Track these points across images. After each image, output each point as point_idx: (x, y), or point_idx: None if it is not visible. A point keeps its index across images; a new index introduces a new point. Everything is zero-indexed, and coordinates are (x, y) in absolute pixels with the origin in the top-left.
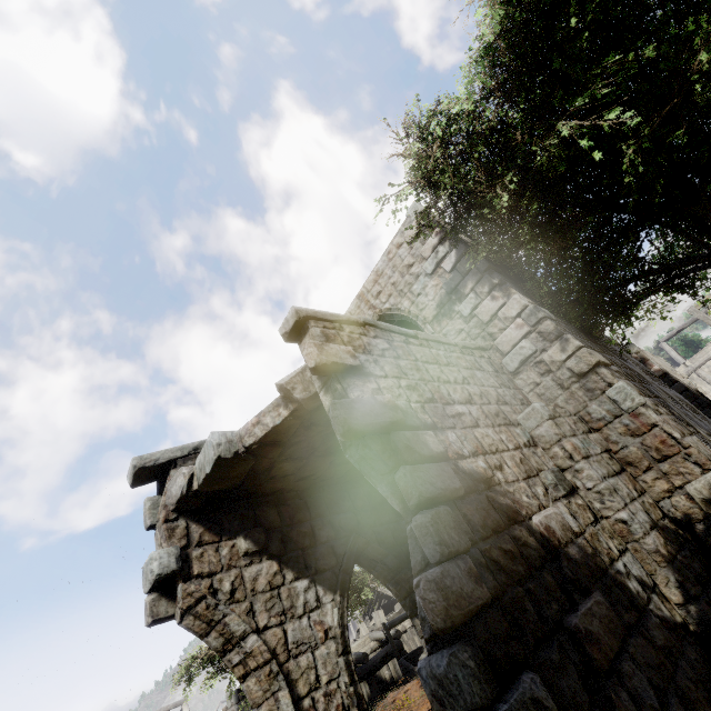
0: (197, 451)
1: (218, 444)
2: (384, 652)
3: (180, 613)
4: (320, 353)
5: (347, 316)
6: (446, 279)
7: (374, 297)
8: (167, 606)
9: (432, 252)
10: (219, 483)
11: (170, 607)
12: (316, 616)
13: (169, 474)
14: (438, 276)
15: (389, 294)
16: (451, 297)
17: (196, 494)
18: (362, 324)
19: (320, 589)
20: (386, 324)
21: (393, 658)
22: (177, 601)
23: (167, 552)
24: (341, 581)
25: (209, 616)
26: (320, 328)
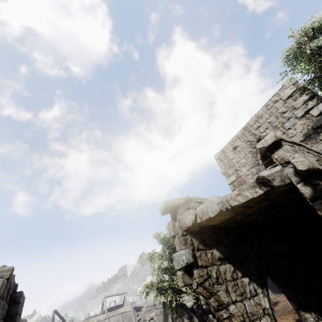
0: (187, 201)
1: (218, 203)
2: None
3: (196, 285)
4: (309, 162)
5: (291, 139)
6: (312, 120)
7: (255, 129)
8: (188, 278)
9: (302, 105)
10: (212, 222)
11: (189, 279)
12: (256, 299)
13: (178, 211)
14: (306, 118)
15: (266, 128)
16: (316, 130)
17: (197, 225)
18: (299, 145)
19: (254, 284)
20: (305, 145)
21: None
22: (193, 277)
23: (187, 252)
24: (264, 282)
25: (211, 289)
26: (288, 145)
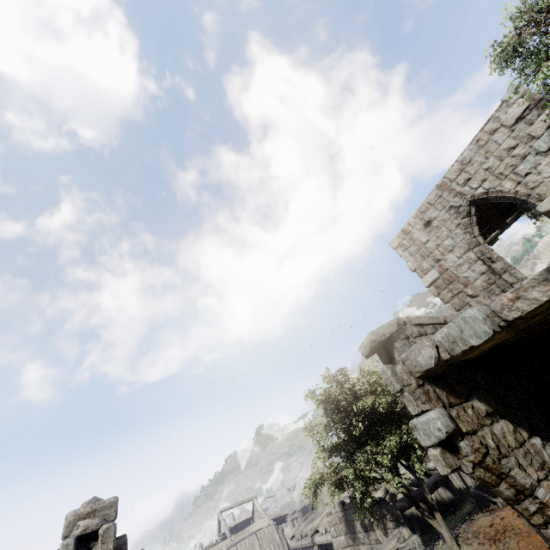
0: (400, 326)
1: (483, 319)
2: (434, 480)
3: (472, 466)
4: None
5: None
6: None
7: (461, 184)
8: (452, 458)
9: (546, 130)
10: (471, 354)
11: (454, 459)
12: None
13: (395, 347)
14: None
15: (482, 180)
16: None
17: (443, 364)
18: None
19: None
20: None
21: (441, 485)
22: (461, 455)
23: (439, 413)
24: None
25: (499, 469)
26: None
